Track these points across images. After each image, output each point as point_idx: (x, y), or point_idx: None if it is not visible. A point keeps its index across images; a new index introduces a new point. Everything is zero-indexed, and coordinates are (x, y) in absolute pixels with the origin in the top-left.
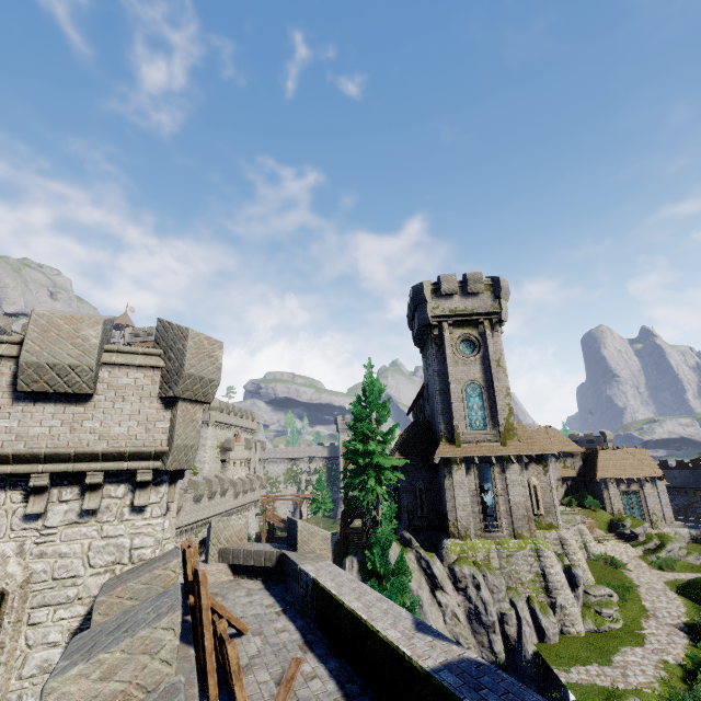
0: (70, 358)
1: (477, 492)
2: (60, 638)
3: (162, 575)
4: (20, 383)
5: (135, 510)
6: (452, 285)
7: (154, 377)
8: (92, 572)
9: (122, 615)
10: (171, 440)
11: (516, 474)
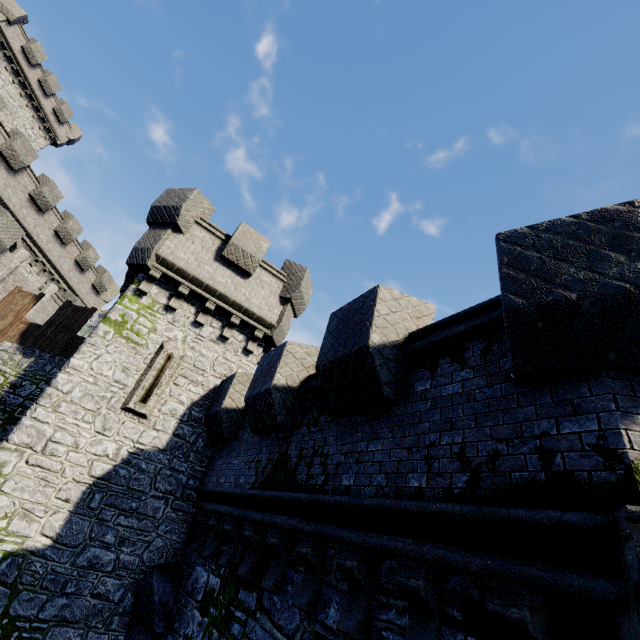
0: (252, 251)
1: None
2: (186, 401)
3: None
4: (225, 251)
5: (244, 353)
6: None
7: (280, 285)
8: (213, 374)
9: None
10: (279, 321)
11: None
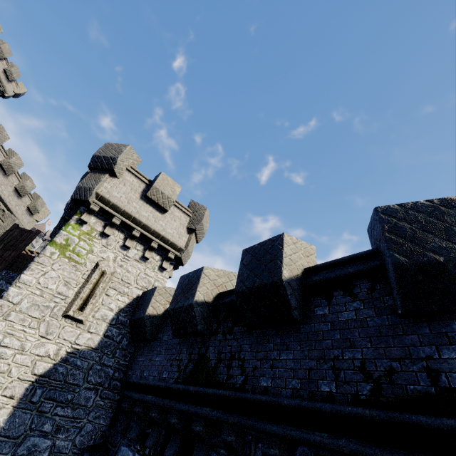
0: (169, 193)
1: None
2: (115, 308)
3: None
4: (149, 193)
5: (159, 270)
6: None
7: (187, 219)
8: (136, 286)
9: None
10: (187, 246)
11: None
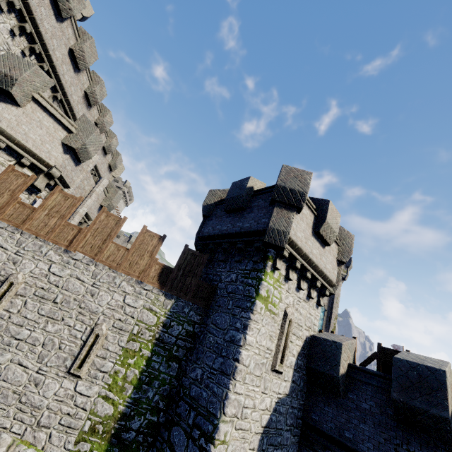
0: (334, 227)
1: None
2: (295, 353)
3: (353, 343)
4: (321, 229)
5: (316, 306)
6: None
7: (336, 249)
8: (305, 327)
9: (404, 354)
10: (338, 281)
11: None
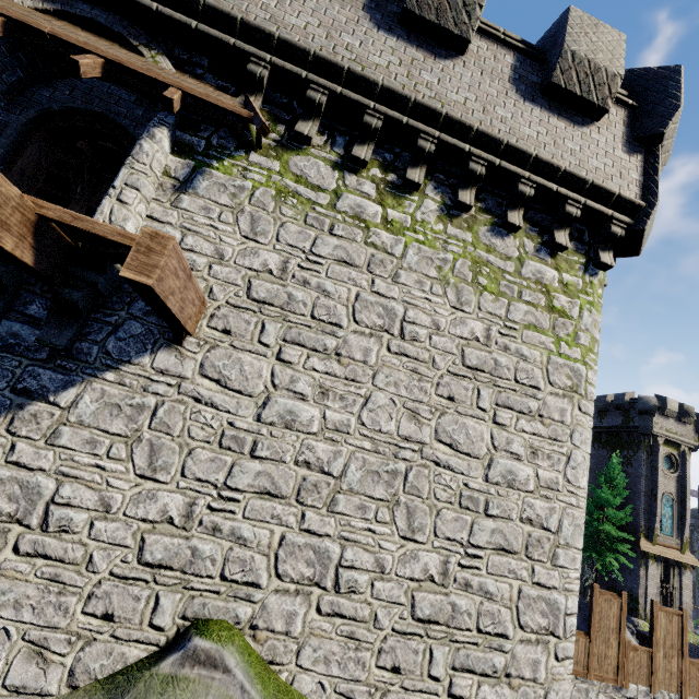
0: None
1: (661, 586)
2: None
3: None
4: None
5: None
6: (674, 410)
7: None
8: None
9: None
10: None
11: (688, 580)
